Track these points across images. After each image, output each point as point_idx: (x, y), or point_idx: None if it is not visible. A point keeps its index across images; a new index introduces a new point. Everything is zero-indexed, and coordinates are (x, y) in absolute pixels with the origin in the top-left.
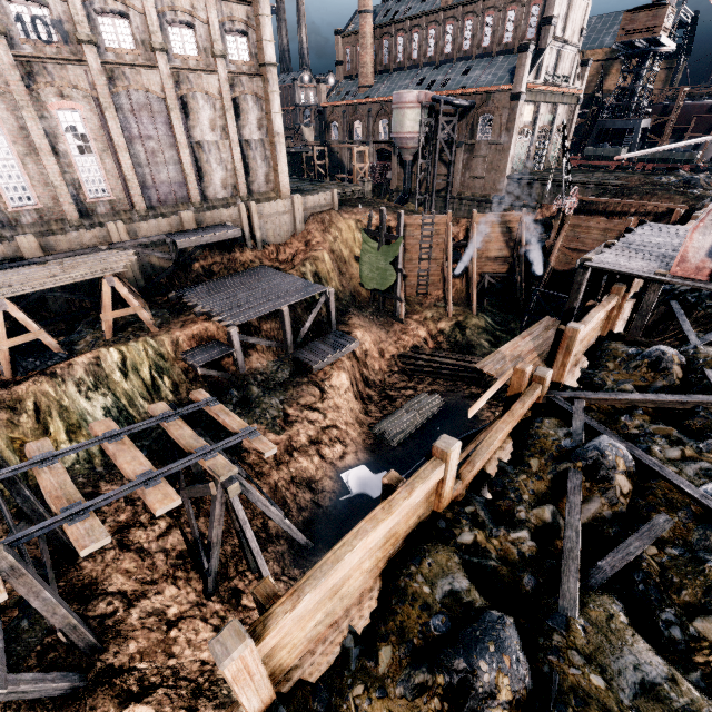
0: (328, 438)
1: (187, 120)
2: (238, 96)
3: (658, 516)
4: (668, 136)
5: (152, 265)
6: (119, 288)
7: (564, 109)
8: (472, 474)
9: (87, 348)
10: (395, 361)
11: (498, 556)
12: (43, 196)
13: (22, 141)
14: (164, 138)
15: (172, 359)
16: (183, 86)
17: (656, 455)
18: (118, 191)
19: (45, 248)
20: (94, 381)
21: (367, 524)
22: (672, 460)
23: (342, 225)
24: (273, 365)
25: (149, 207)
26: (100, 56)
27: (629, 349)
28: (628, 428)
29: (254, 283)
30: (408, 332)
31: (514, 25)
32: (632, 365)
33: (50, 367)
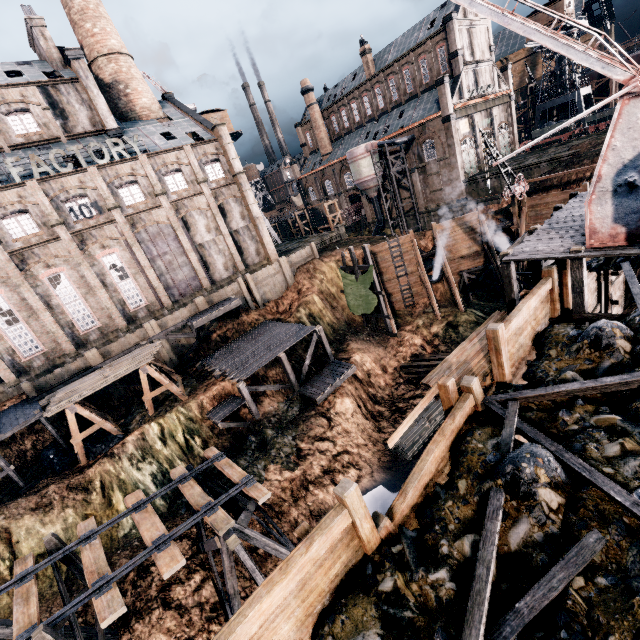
0: (341, 465)
1: (189, 232)
2: (222, 202)
3: (588, 535)
4: (615, 92)
5: (182, 345)
6: (152, 373)
7: (499, 109)
8: (405, 505)
9: (137, 426)
10: (398, 373)
11: (417, 604)
12: (102, 317)
13: (83, 285)
14: (175, 250)
15: (200, 420)
16: (181, 211)
17: (591, 455)
18: (151, 298)
19: (104, 355)
20: (141, 453)
21: (263, 589)
22: (610, 457)
23: (324, 268)
24: (283, 405)
25: (174, 302)
26: (124, 213)
27: (570, 331)
28: (566, 425)
29: (258, 338)
30: (404, 343)
31: (428, 68)
32: (573, 348)
33: (110, 449)
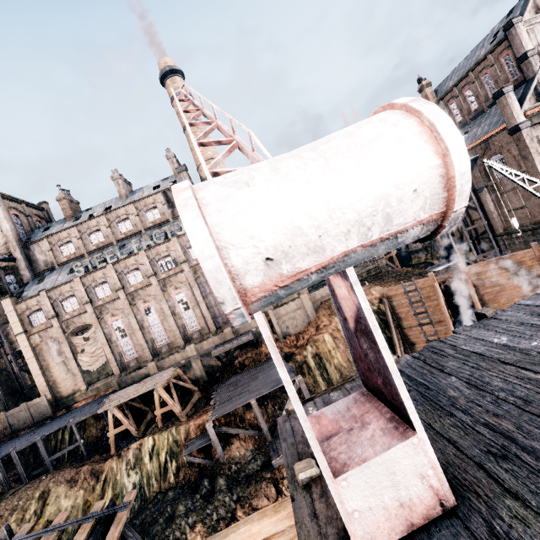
0: None
1: None
2: None
3: None
4: None
5: (212, 365)
6: (162, 394)
7: None
8: None
9: (148, 434)
10: None
11: None
12: (170, 336)
13: (162, 314)
14: None
15: (183, 445)
16: None
17: None
18: (202, 324)
19: (160, 367)
20: (135, 461)
21: None
22: None
23: None
24: (250, 454)
25: (219, 327)
26: (190, 264)
27: None
28: None
29: (259, 373)
30: None
31: (492, 81)
32: None
33: (123, 449)
